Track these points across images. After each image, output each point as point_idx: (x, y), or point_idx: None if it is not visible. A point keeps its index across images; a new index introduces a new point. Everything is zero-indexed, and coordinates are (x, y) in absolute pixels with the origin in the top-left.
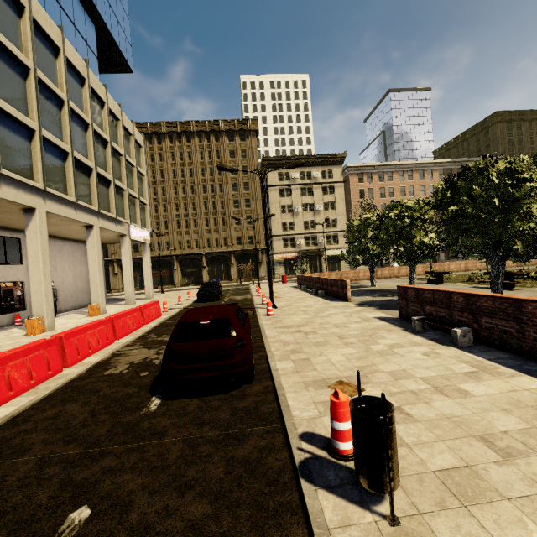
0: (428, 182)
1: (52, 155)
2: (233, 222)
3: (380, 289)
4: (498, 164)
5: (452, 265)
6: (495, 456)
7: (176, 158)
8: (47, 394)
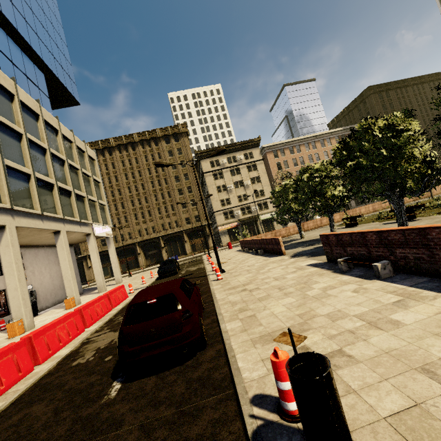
0: (329, 148)
1: (16, 179)
2: (180, 207)
3: (308, 239)
4: (378, 123)
5: (362, 209)
6: (440, 387)
7: (126, 164)
8: (16, 398)
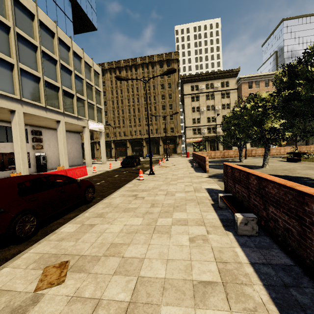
0: None
1: (29, 79)
2: (161, 119)
3: (244, 164)
4: None
5: None
6: None
7: (129, 81)
8: None
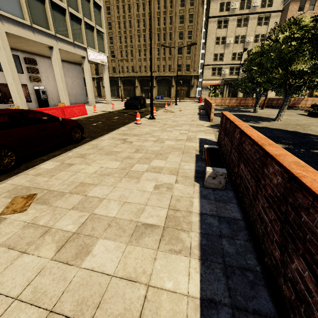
0: None
1: None
2: (177, 52)
3: (257, 115)
4: None
5: None
6: None
7: None
8: None
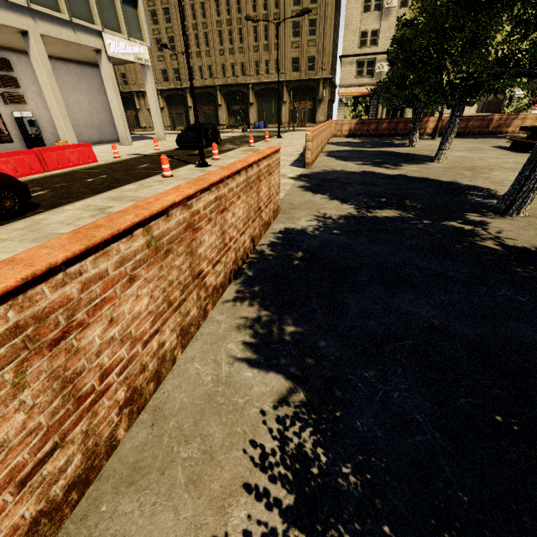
0: None
1: None
2: (290, 33)
3: (410, 151)
4: None
5: None
6: None
7: None
8: None
